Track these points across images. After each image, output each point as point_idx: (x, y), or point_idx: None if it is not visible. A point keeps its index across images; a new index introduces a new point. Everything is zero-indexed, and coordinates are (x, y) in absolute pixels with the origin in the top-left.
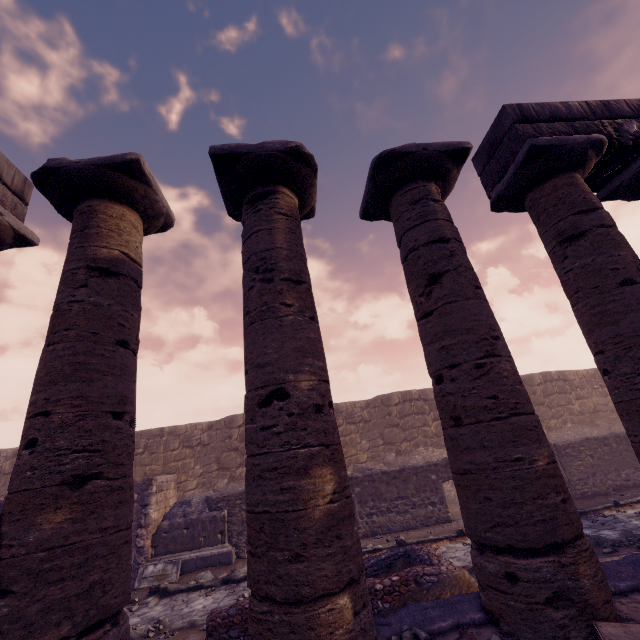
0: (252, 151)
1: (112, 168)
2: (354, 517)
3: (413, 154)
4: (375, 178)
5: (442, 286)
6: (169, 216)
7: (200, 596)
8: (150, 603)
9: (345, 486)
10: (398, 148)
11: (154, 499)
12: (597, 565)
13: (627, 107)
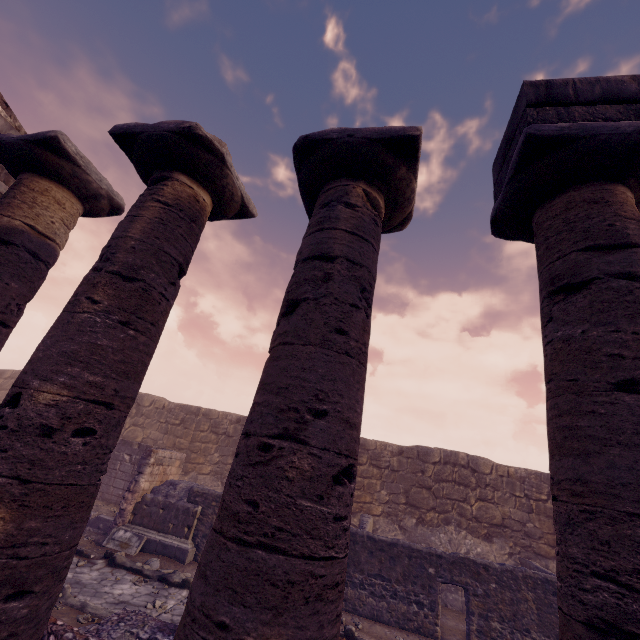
0: (145, 131)
1: (37, 144)
2: (21, 588)
3: (333, 141)
4: (299, 173)
5: (289, 318)
6: (113, 199)
7: (131, 581)
8: (96, 565)
9: (26, 542)
10: (315, 133)
11: (149, 470)
12: None
13: None
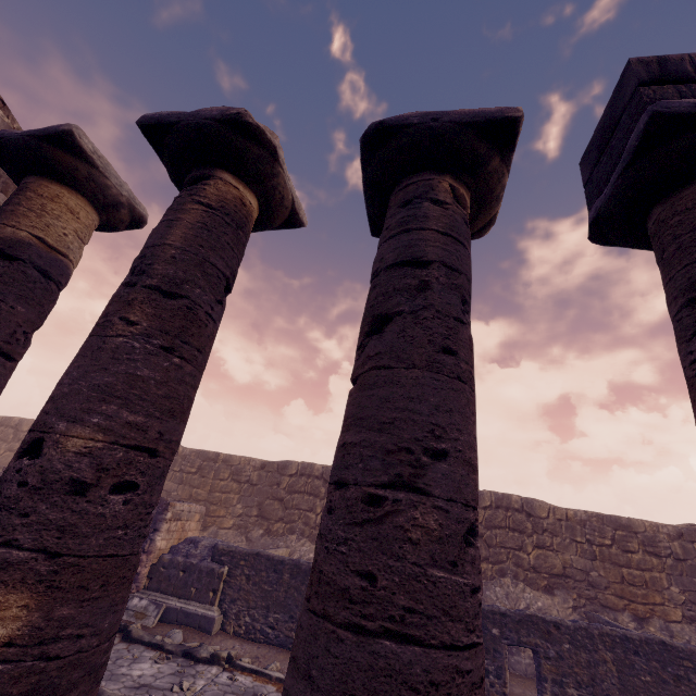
0: (182, 119)
1: (47, 140)
2: None
3: (413, 127)
4: (366, 169)
5: (380, 337)
6: (135, 209)
7: (151, 659)
8: None
9: (56, 636)
10: (391, 118)
11: (166, 526)
12: None
13: None
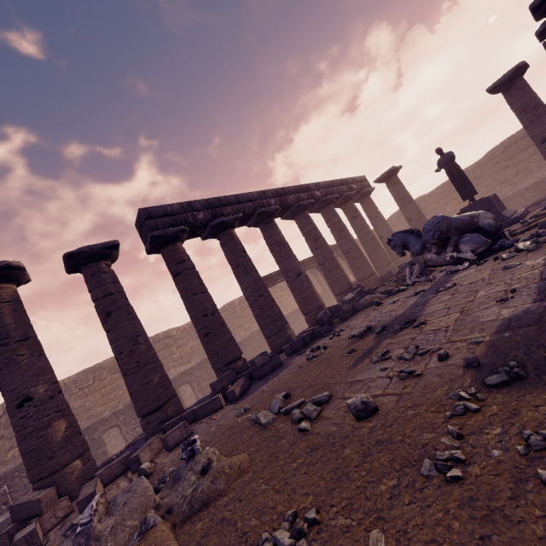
0: None
1: None
2: (80, 433)
3: (86, 252)
4: (68, 262)
5: (112, 318)
6: None
7: None
8: None
9: (73, 423)
10: (76, 250)
11: None
12: (178, 405)
13: (199, 204)
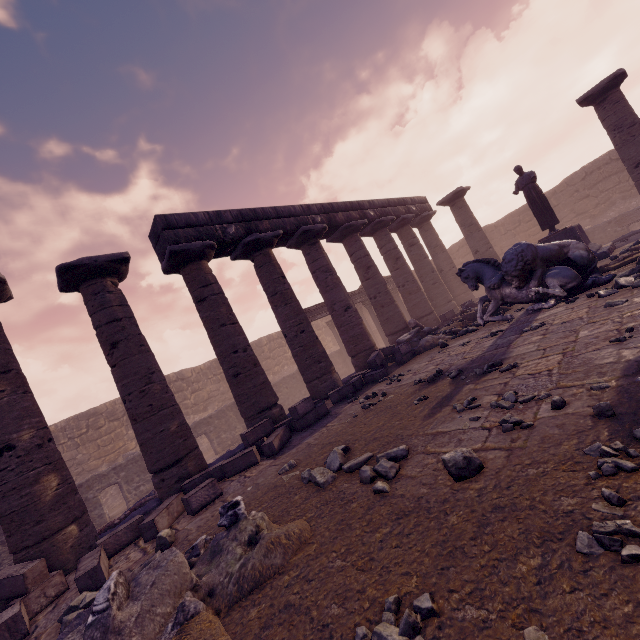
0: None
1: None
2: (76, 491)
3: (87, 265)
4: (62, 277)
5: (119, 350)
6: None
7: None
8: None
9: (67, 479)
10: (75, 262)
11: None
12: (199, 459)
13: (231, 215)
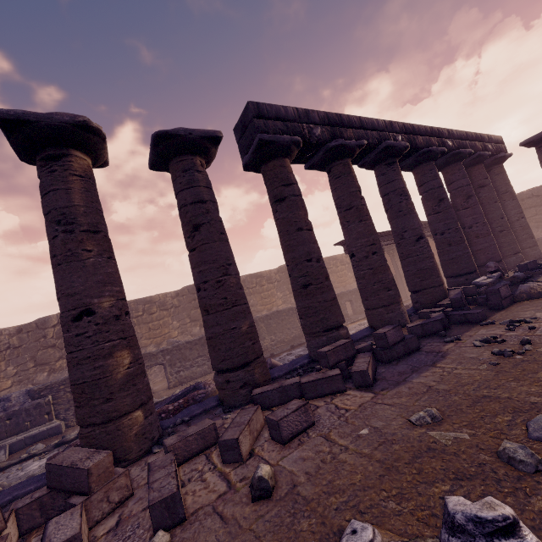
0: (41, 120)
1: None
2: (145, 373)
3: (182, 136)
4: (156, 147)
5: (200, 233)
6: None
7: (34, 461)
8: None
9: (138, 358)
10: (171, 130)
11: None
12: (265, 368)
13: (318, 116)
